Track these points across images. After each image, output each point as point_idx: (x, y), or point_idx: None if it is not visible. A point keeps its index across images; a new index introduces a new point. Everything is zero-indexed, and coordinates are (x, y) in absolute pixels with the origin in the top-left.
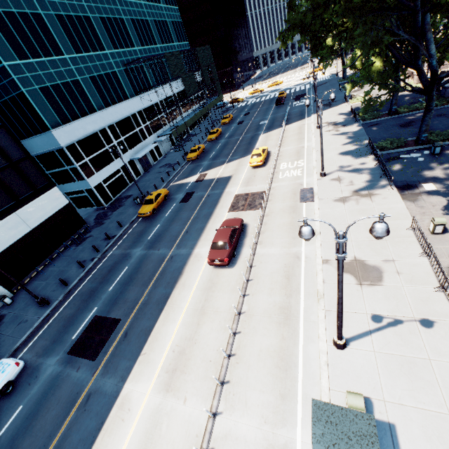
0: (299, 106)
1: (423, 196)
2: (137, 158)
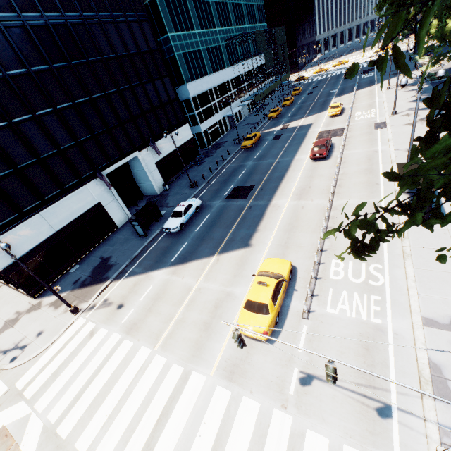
0: (368, 77)
1: None
2: (229, 115)
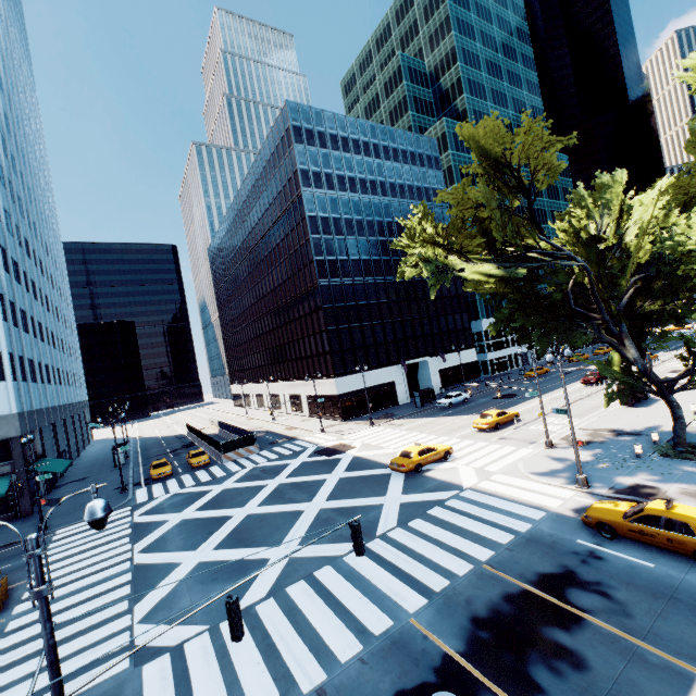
0: None
1: None
2: None
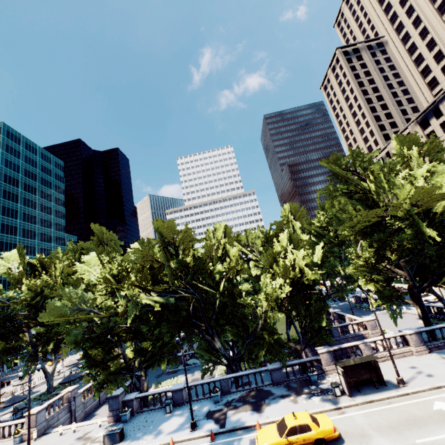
0: None
1: (74, 368)
2: None
